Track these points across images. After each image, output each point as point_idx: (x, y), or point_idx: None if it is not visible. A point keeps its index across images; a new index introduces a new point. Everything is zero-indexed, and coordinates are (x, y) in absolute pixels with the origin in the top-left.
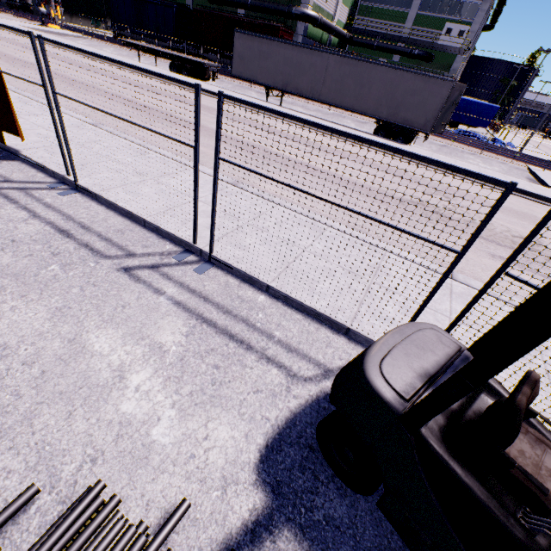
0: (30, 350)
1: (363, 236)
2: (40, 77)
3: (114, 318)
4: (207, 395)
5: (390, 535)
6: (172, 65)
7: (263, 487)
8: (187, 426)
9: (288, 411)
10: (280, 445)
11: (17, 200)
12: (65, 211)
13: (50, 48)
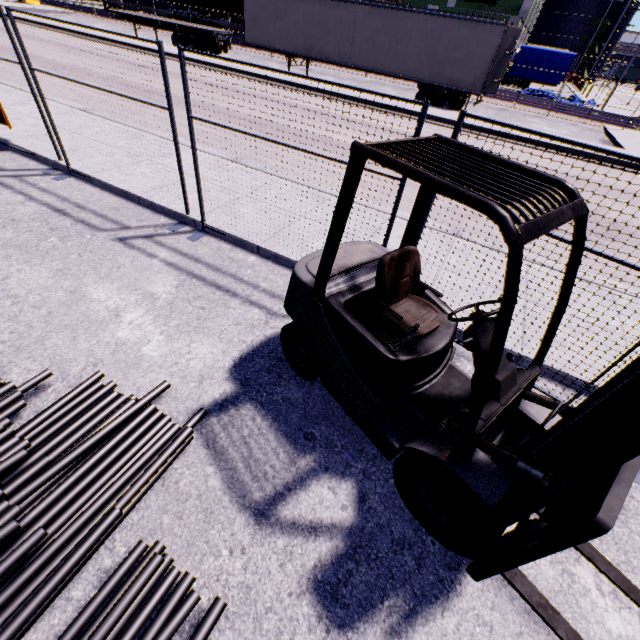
0: (38, 299)
1: (369, 202)
2: (16, 53)
3: (110, 276)
4: (192, 327)
5: (335, 409)
6: (175, 37)
7: (234, 381)
8: (173, 346)
9: (264, 337)
10: (252, 357)
11: (13, 186)
12: (60, 194)
13: (31, 30)
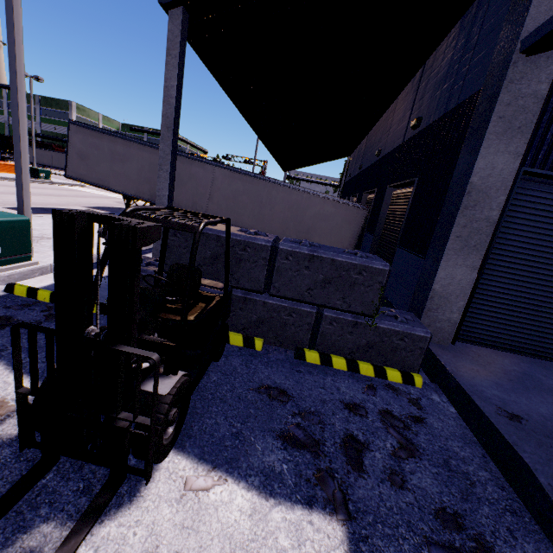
0: None
1: None
2: None
3: None
4: None
5: None
6: None
7: None
8: None
9: None
10: None
11: None
12: None
13: None
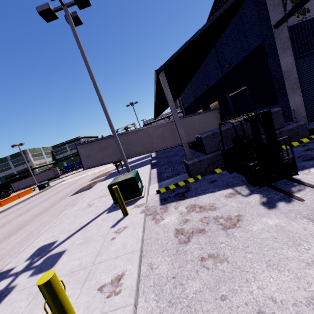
0: None
1: None
2: None
3: None
4: None
5: None
6: None
7: None
8: None
9: None
10: None
11: None
12: None
13: None
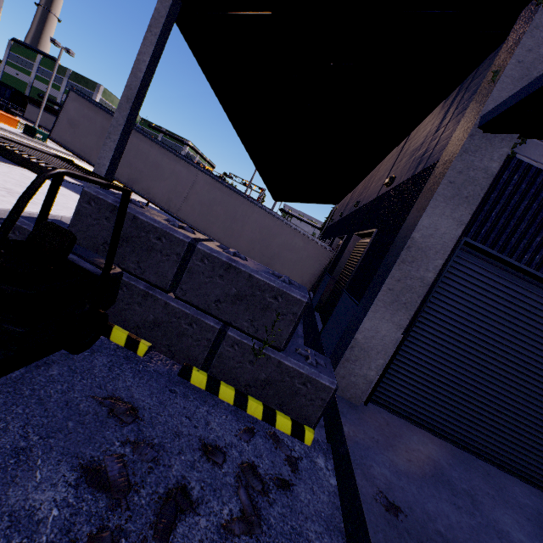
0: None
1: None
2: None
3: None
4: None
5: None
6: None
7: None
8: None
9: None
10: None
11: None
12: None
13: None
